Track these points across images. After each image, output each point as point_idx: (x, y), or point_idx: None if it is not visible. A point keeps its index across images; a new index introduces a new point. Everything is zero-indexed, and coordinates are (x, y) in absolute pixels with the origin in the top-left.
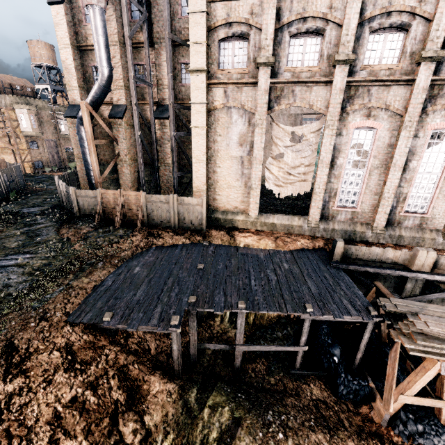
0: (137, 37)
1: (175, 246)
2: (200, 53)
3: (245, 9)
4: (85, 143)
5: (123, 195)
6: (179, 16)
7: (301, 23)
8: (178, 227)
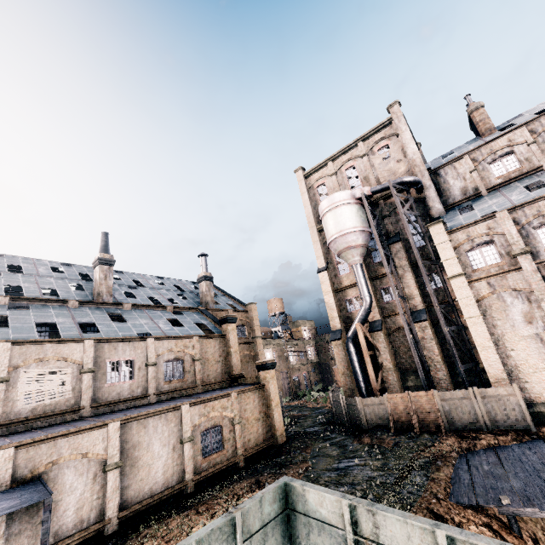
0: (380, 271)
1: (507, 447)
2: (453, 264)
3: (481, 228)
4: (354, 357)
5: (412, 397)
6: (411, 249)
7: (541, 219)
8: (491, 428)
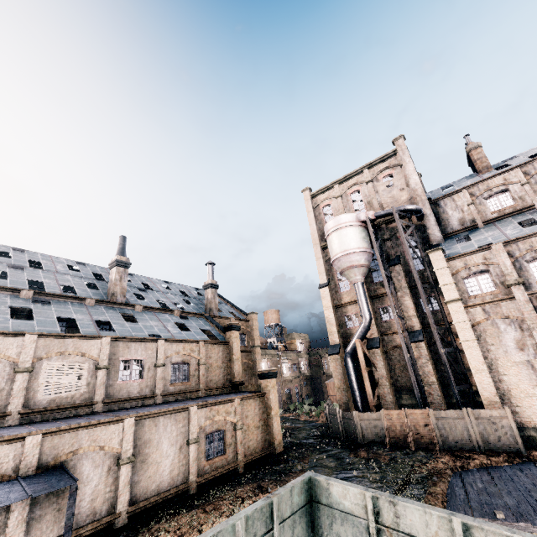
0: (379, 291)
1: (499, 467)
2: (451, 289)
3: (478, 258)
4: (352, 372)
5: (407, 414)
6: (410, 272)
7: (533, 254)
8: (484, 449)
